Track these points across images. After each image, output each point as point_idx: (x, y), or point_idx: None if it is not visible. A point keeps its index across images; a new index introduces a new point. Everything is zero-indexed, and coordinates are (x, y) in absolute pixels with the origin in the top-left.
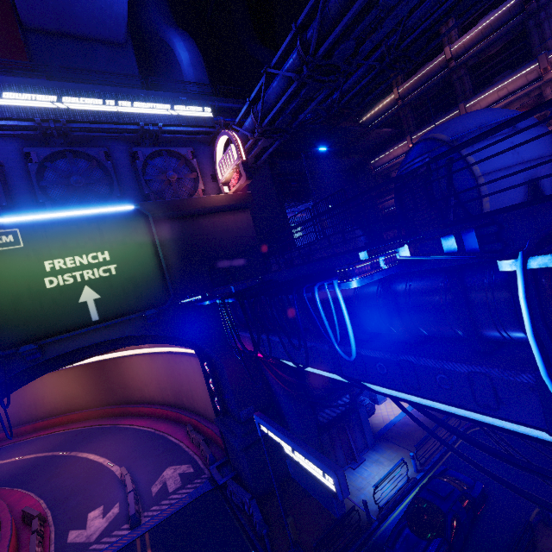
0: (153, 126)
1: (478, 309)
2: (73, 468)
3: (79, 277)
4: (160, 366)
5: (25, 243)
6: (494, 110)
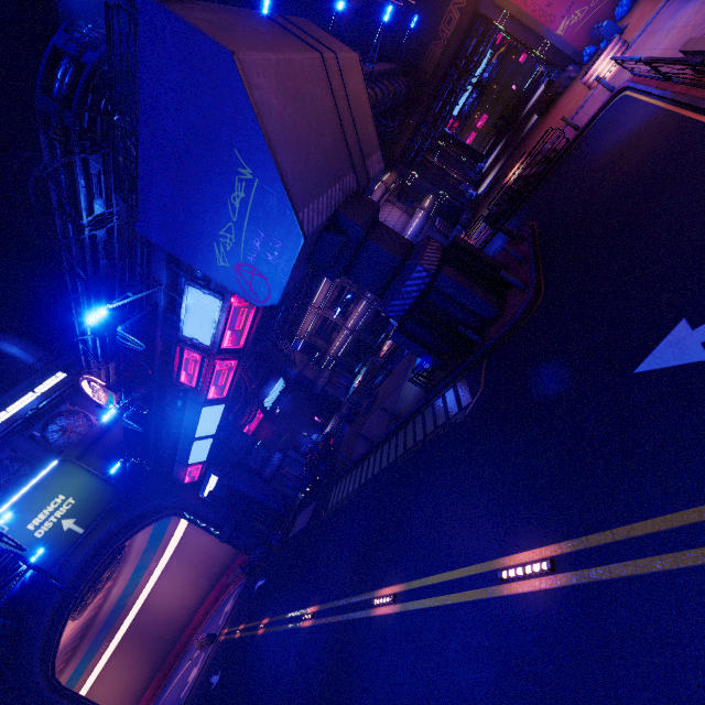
0: (31, 411)
1: (174, 393)
2: (166, 699)
3: (55, 519)
4: (179, 568)
5: (8, 526)
6: None
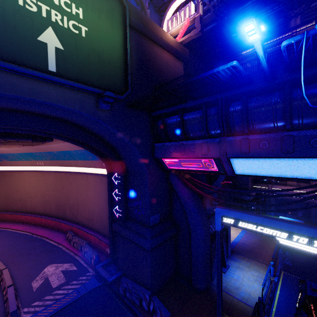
0: None
1: None
2: None
3: (45, 12)
4: (50, 183)
5: None
6: None
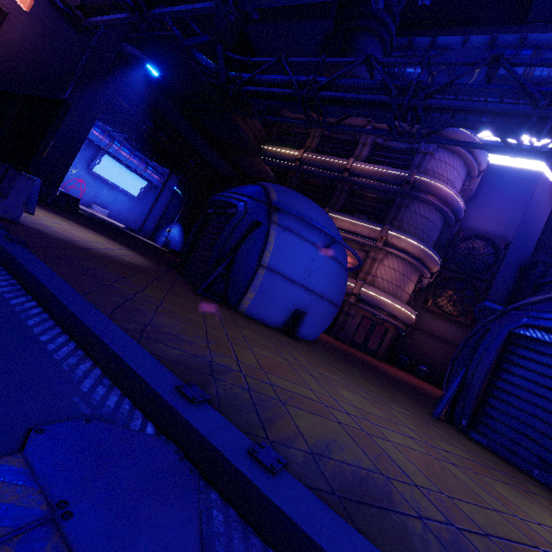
0: None
1: None
2: None
3: None
4: None
5: None
6: (329, 220)
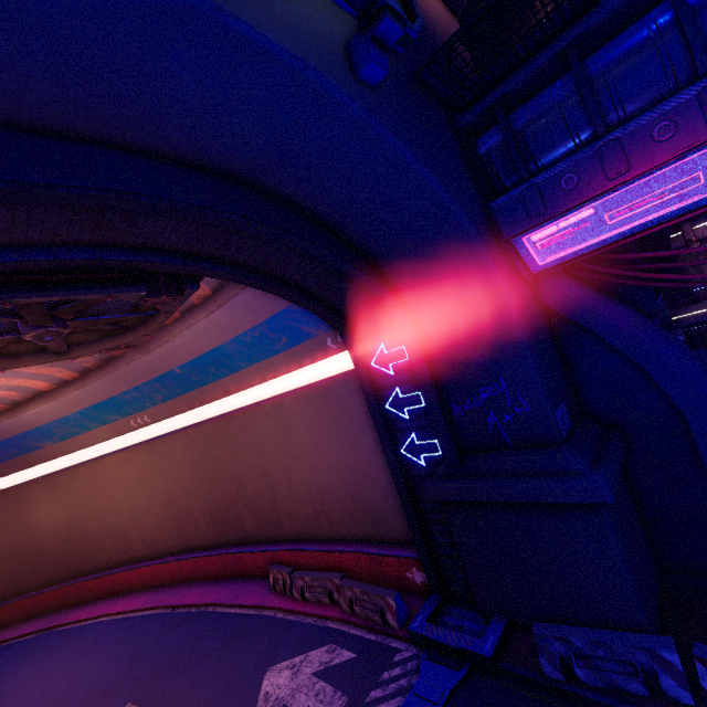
0: None
1: None
2: None
3: None
4: (178, 462)
5: None
6: None
